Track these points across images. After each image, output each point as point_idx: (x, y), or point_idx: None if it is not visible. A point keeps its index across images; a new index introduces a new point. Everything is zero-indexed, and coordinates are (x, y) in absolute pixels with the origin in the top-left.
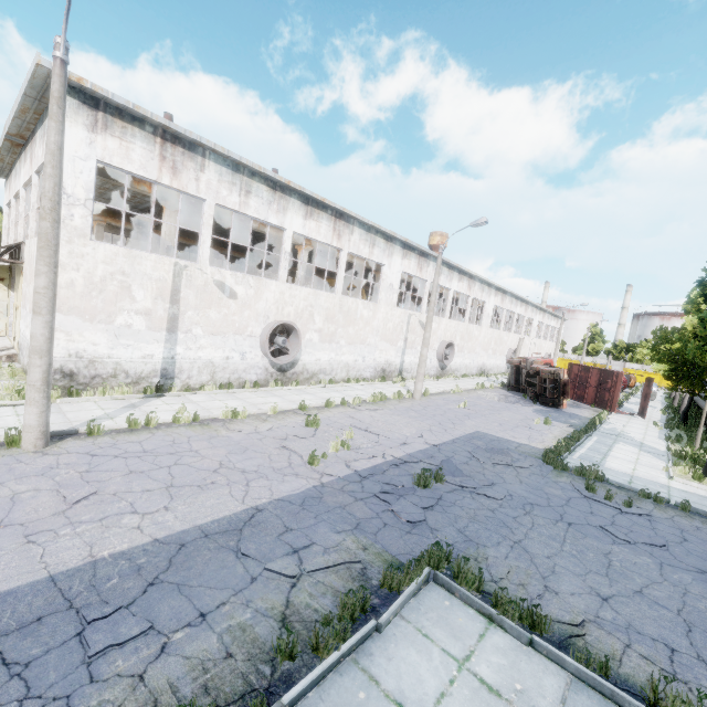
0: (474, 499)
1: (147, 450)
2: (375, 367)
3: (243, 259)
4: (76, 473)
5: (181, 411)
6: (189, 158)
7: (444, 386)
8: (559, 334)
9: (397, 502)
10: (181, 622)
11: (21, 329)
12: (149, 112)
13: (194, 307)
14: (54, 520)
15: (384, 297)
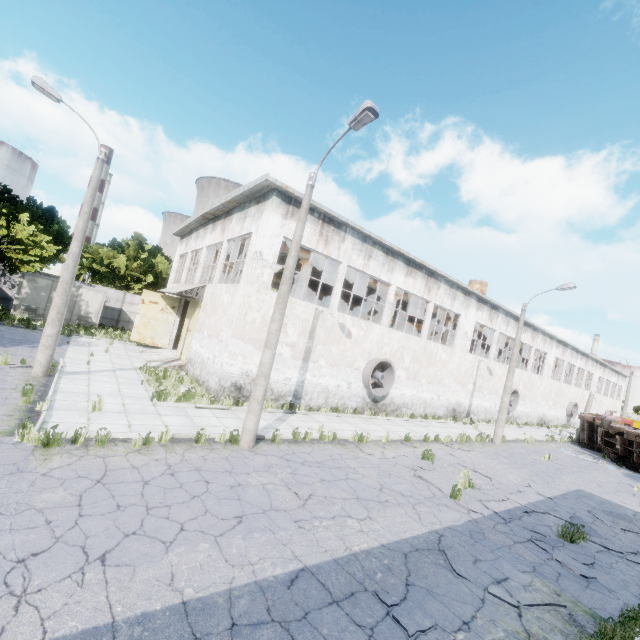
0: (629, 566)
1: (319, 461)
2: (447, 406)
3: (326, 299)
4: (287, 473)
5: (321, 429)
6: (336, 233)
7: (512, 433)
8: (627, 392)
9: (553, 552)
10: (454, 625)
11: (193, 347)
12: (320, 204)
13: (323, 343)
14: (303, 512)
15: (460, 343)
